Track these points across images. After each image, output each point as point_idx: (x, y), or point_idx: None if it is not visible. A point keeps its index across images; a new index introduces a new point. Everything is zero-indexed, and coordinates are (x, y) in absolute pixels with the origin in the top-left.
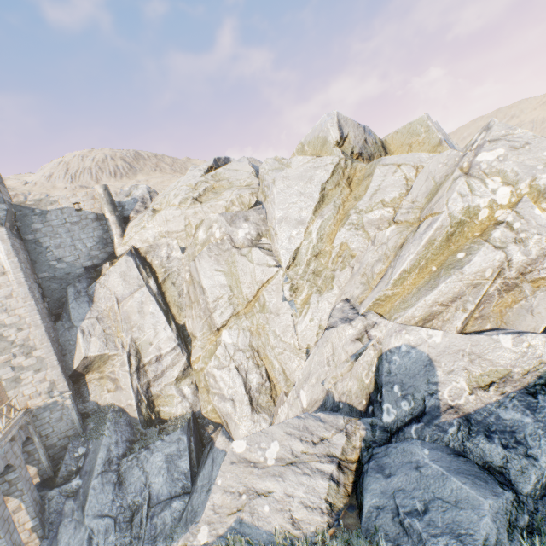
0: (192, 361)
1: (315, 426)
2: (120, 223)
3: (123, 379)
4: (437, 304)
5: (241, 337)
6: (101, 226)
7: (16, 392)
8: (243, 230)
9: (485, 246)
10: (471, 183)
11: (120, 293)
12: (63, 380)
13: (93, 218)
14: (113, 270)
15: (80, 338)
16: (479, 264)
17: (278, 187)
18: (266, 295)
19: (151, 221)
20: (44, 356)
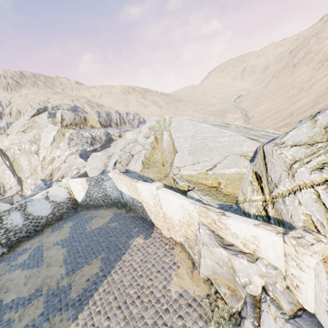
0: (23, 188)
1: (18, 197)
2: None
3: None
4: (46, 175)
5: (32, 181)
6: None
7: None
8: (34, 147)
9: (50, 165)
10: (56, 151)
11: None
12: None
13: None
14: None
15: None
16: (49, 168)
17: (43, 134)
18: (37, 169)
19: (6, 139)
20: None
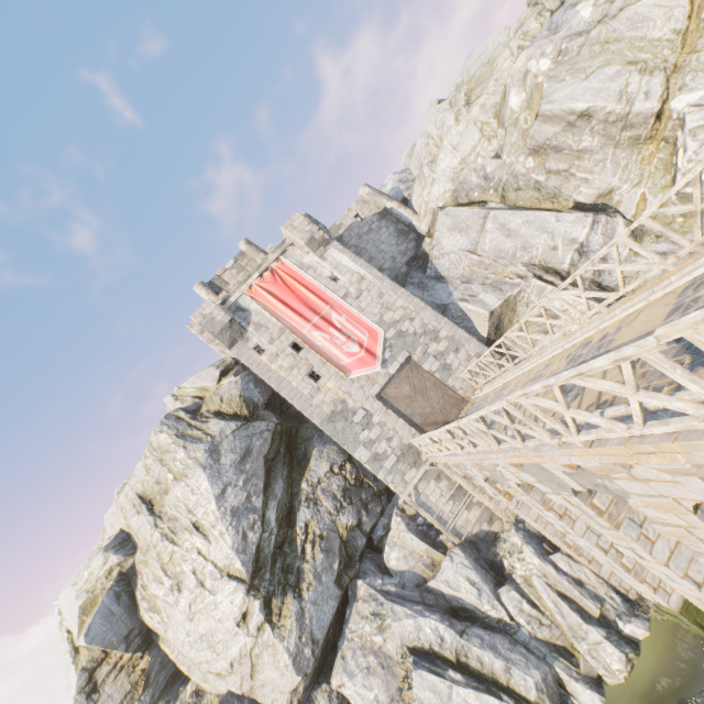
0: (631, 218)
1: None
2: (403, 205)
3: (555, 302)
4: None
5: None
6: (389, 222)
7: (454, 380)
8: (585, 8)
9: None
10: None
11: (466, 244)
12: (486, 349)
13: (378, 219)
14: (438, 235)
15: (466, 305)
16: None
17: None
18: None
19: (436, 168)
20: (450, 334)
